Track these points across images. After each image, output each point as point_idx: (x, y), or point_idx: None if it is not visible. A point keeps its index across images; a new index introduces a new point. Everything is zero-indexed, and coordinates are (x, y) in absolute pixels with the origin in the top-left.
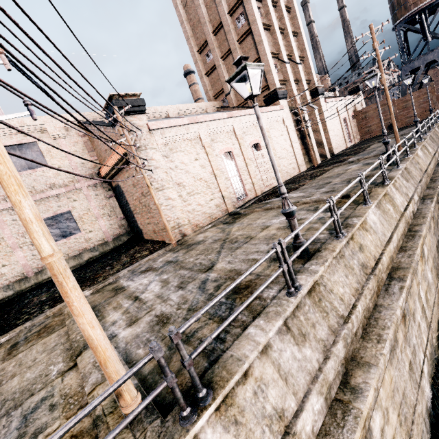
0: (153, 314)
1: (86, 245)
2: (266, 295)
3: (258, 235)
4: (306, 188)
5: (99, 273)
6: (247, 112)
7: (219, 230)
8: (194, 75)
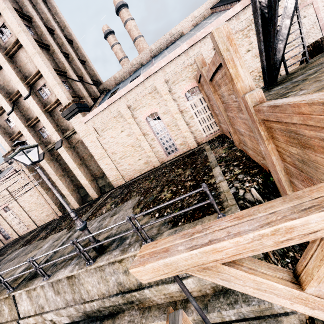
0: None
1: None
2: None
3: None
4: None
5: None
6: None
7: None
8: (110, 36)
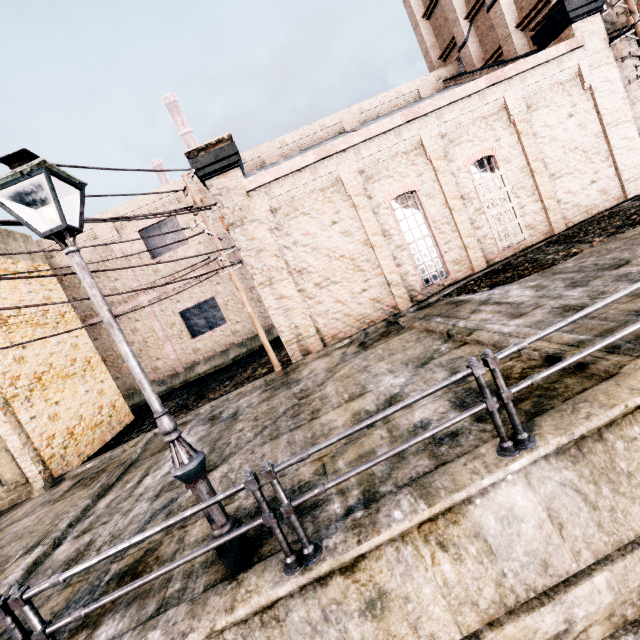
0: (95, 533)
1: (234, 339)
2: (98, 633)
3: (323, 416)
4: (558, 275)
5: (215, 389)
6: (460, 92)
7: (334, 363)
8: None
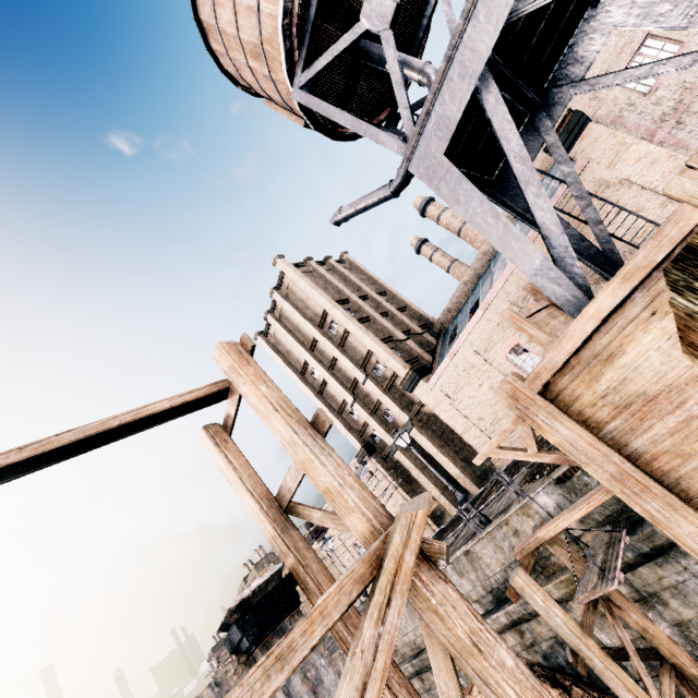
0: None
1: None
2: None
3: None
4: None
5: None
6: None
7: None
8: (424, 247)
